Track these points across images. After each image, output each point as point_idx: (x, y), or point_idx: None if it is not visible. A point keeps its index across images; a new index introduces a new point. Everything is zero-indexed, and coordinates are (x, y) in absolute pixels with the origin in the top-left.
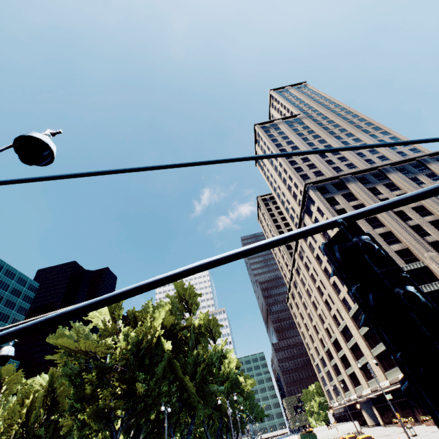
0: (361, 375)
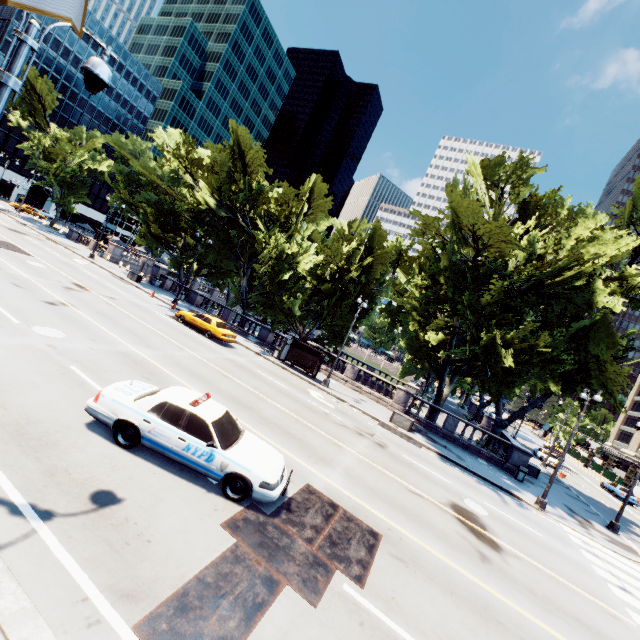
0: None
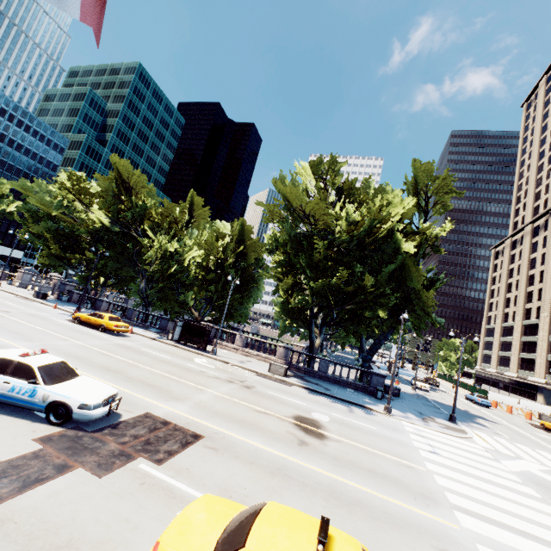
0: None
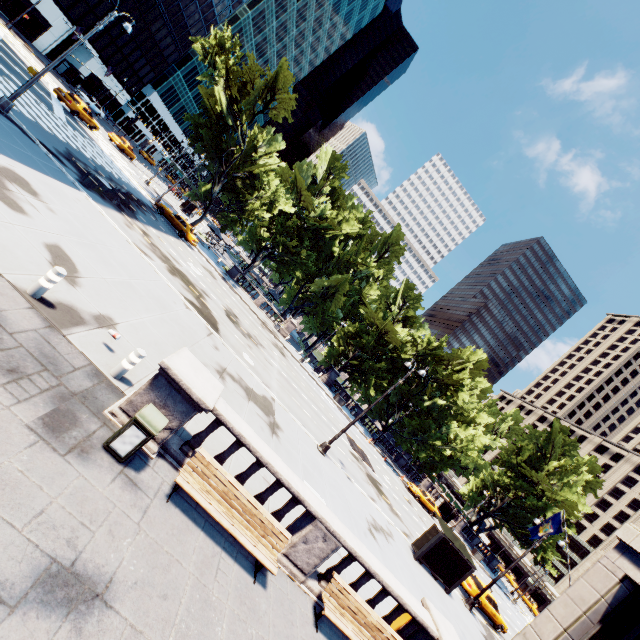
0: None
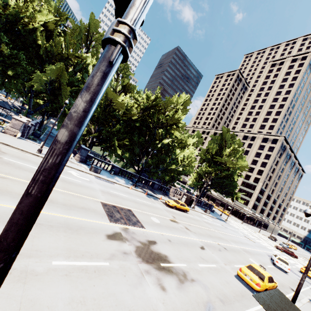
0: None
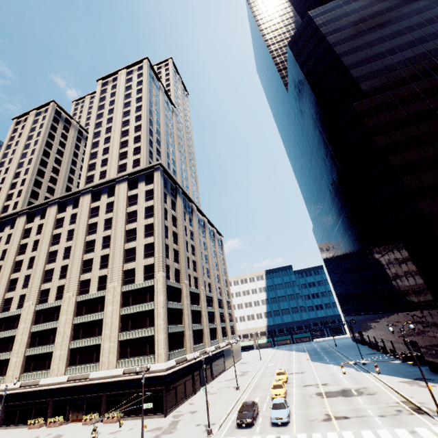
0: (19, 365)
